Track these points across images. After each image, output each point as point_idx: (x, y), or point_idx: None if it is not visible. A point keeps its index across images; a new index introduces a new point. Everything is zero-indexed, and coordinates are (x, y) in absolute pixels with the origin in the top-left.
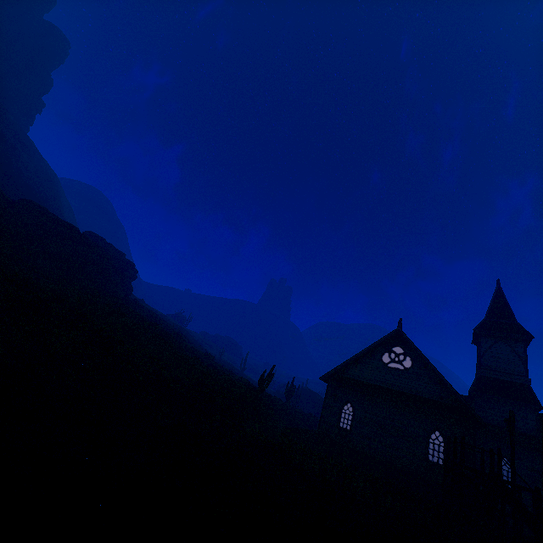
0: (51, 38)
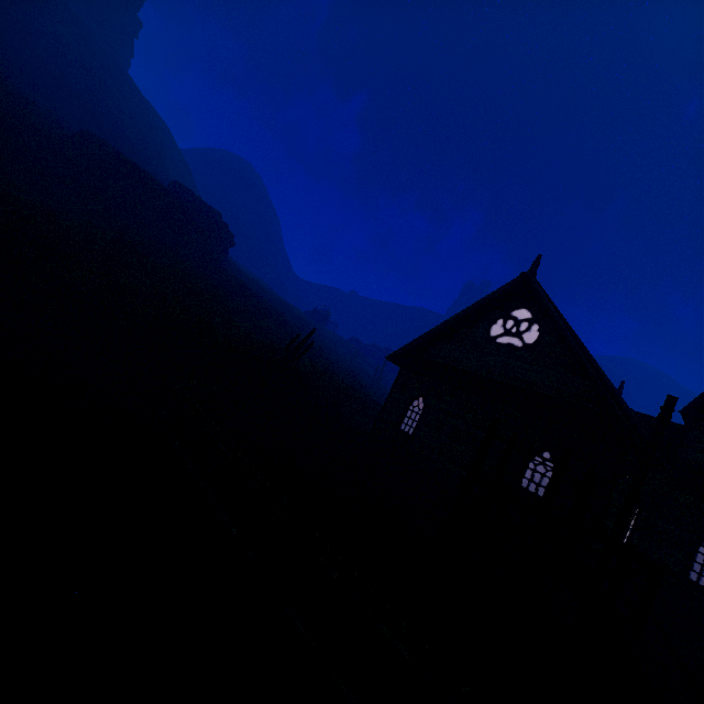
0: None
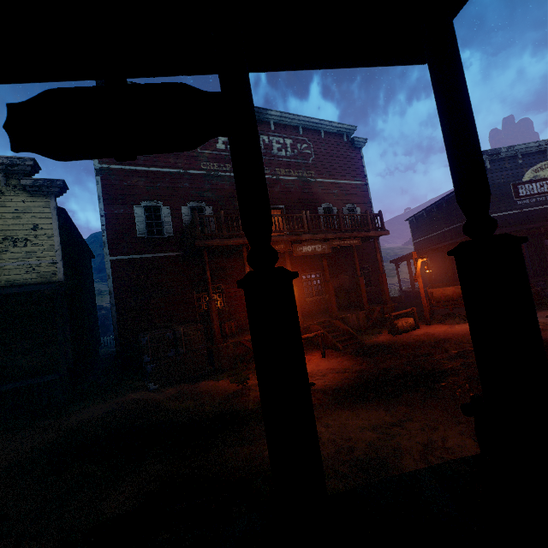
0: None
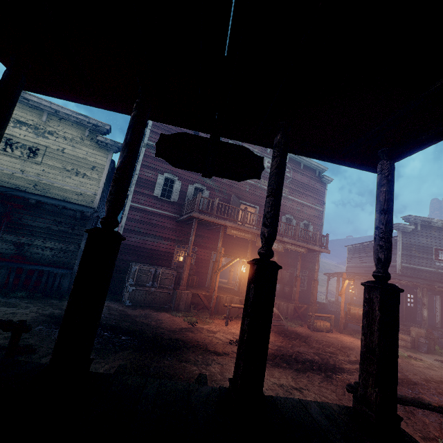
0: None
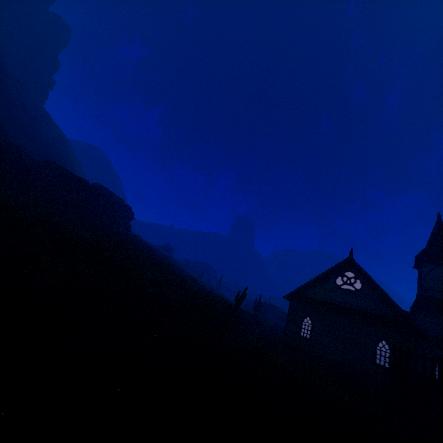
0: (56, 26)
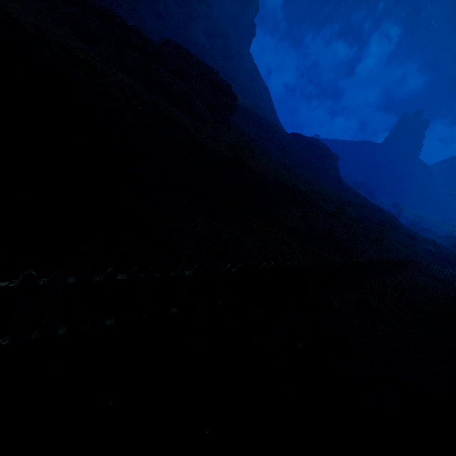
0: None
